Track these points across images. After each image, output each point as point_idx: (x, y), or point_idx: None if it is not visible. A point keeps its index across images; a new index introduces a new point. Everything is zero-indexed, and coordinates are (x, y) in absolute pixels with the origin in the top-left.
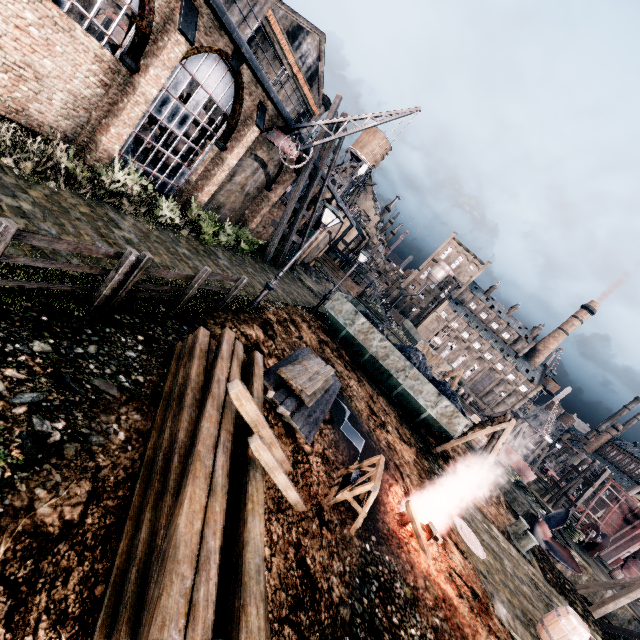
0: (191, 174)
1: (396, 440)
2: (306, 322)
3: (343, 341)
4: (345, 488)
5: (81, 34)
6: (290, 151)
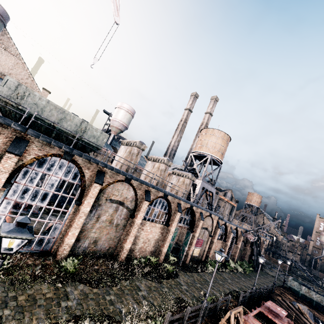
0: (231, 252)
1: None
2: (285, 292)
3: (301, 297)
4: None
5: (220, 241)
6: (251, 238)
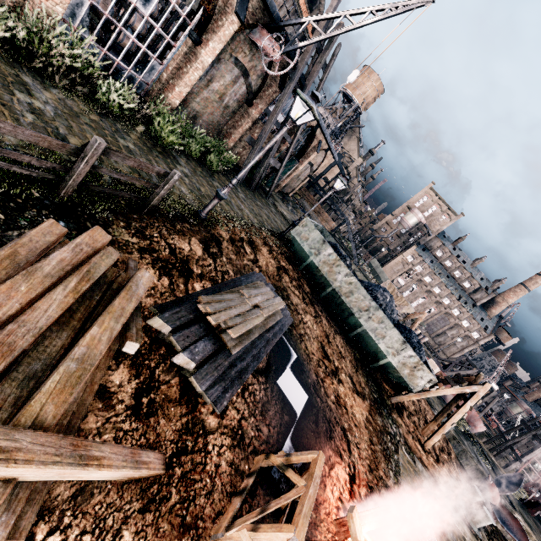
0: (162, 71)
1: (348, 392)
2: (268, 246)
3: (306, 271)
4: (248, 515)
5: None
6: (273, 53)
